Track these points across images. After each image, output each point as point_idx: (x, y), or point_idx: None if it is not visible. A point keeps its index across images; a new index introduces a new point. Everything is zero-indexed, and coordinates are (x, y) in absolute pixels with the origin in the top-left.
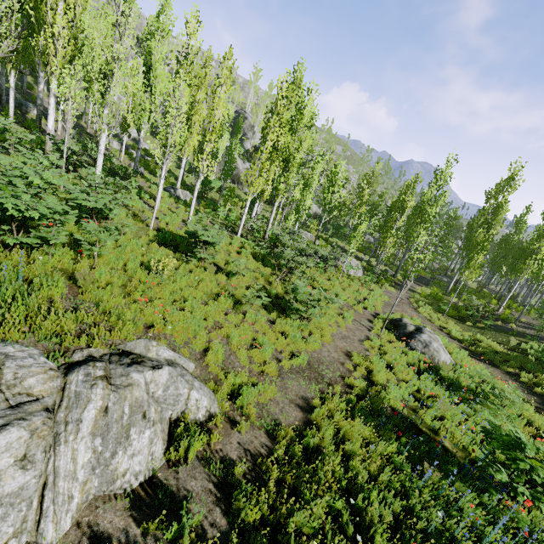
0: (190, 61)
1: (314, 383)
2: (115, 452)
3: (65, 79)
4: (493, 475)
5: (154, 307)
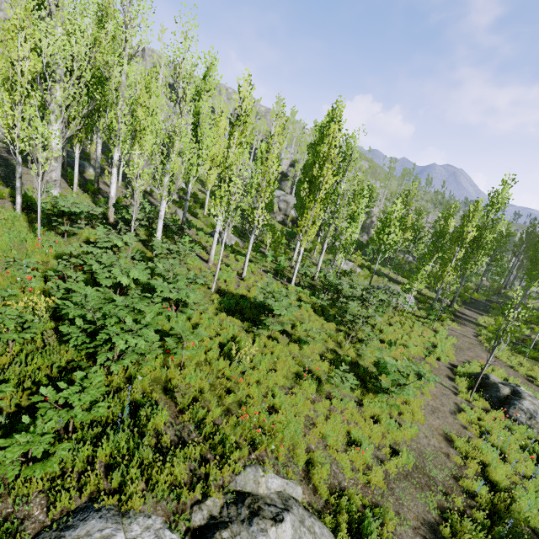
0: (243, 122)
1: (429, 495)
2: None
3: (135, 160)
4: None
5: (247, 412)
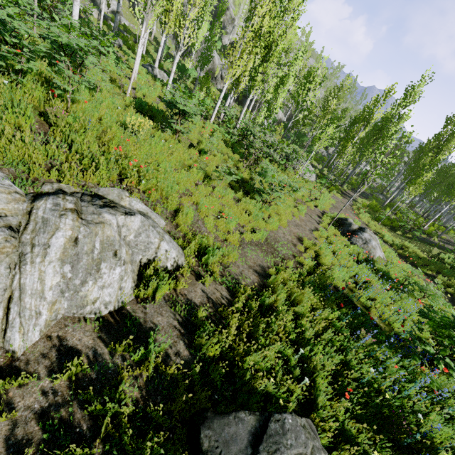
0: None
1: (270, 256)
2: (85, 281)
3: None
4: (417, 346)
5: (128, 162)
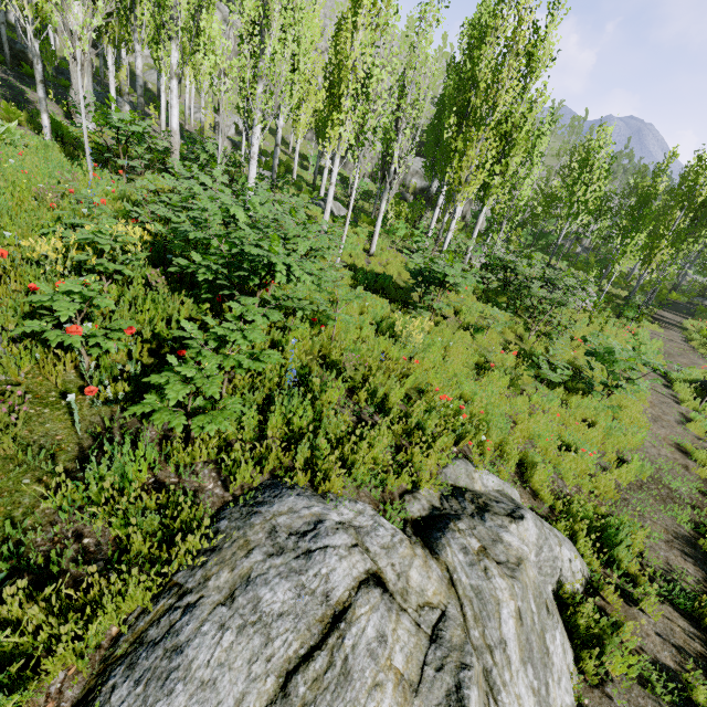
0: None
1: (675, 508)
2: (546, 683)
3: (216, 41)
4: None
5: (432, 400)
